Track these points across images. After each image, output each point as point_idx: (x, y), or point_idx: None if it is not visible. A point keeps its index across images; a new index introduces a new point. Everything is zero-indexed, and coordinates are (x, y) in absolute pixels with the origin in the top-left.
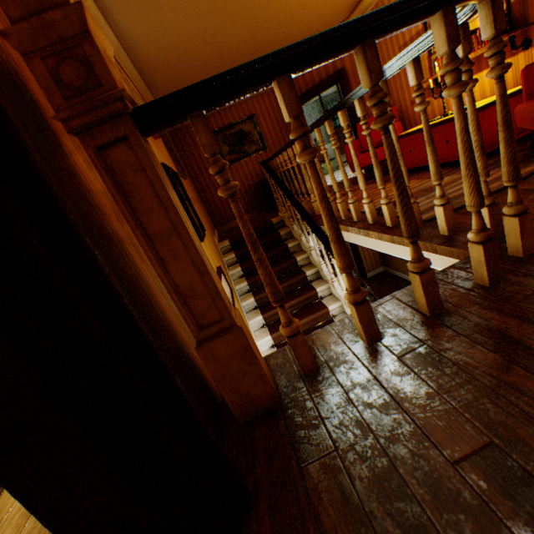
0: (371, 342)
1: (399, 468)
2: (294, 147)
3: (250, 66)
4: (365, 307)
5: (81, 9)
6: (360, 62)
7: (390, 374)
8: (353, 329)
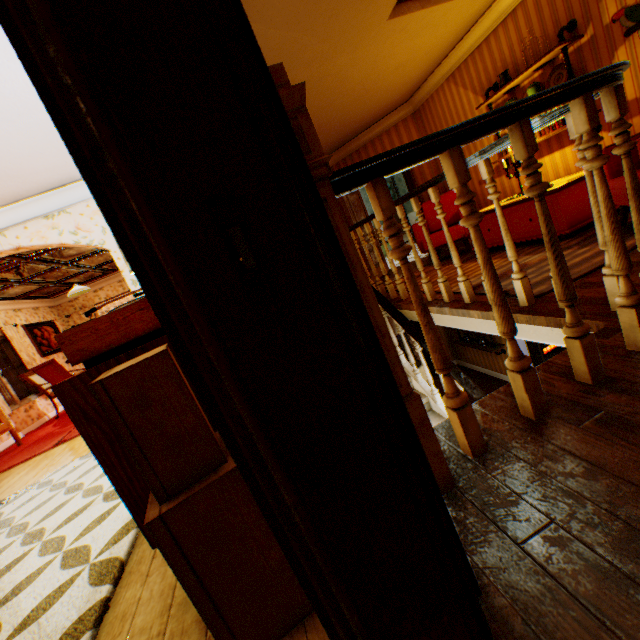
0: (538, 414)
1: (639, 528)
2: (366, 226)
3: (431, 139)
4: (530, 374)
5: (303, 89)
6: (516, 138)
7: (577, 442)
8: (506, 405)
